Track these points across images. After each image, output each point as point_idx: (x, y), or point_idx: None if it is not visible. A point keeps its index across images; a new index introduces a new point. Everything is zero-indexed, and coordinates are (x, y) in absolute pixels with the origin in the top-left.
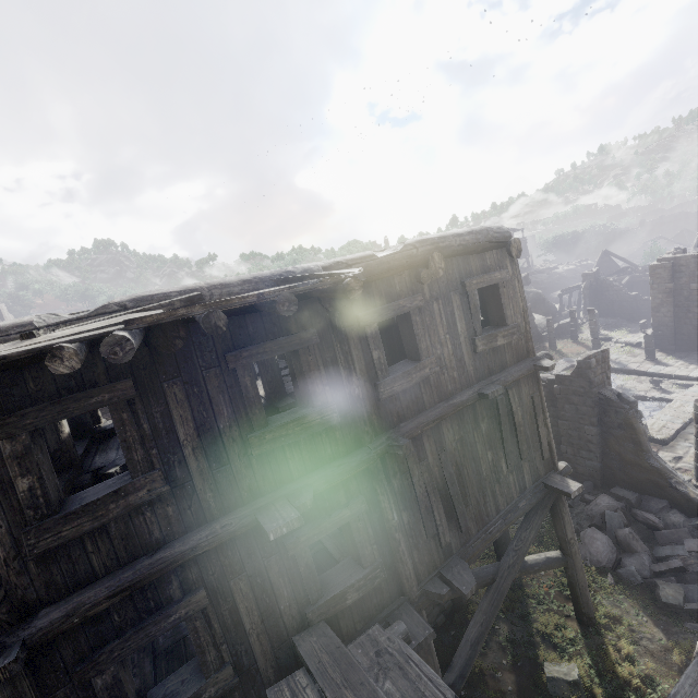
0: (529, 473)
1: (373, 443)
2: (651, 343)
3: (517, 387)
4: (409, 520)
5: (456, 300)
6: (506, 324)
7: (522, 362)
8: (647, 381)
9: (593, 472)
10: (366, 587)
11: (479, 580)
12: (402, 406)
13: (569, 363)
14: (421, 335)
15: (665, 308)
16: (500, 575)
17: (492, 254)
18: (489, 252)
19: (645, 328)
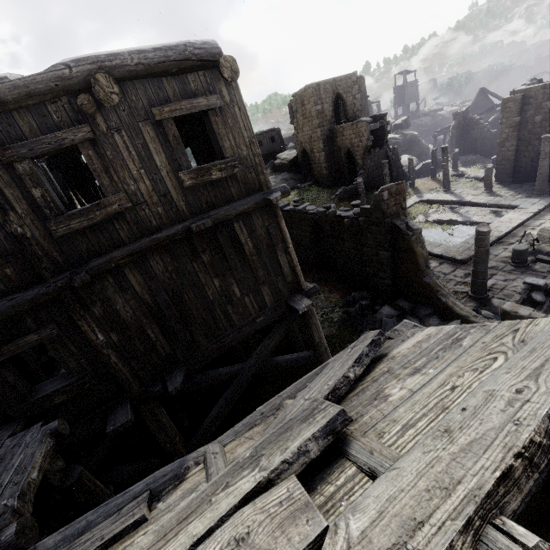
0: (270, 295)
1: (55, 278)
2: (490, 176)
3: (247, 220)
4: (120, 339)
5: (148, 131)
6: (224, 157)
7: (252, 196)
8: (477, 211)
9: (387, 288)
10: (75, 390)
11: (219, 377)
12: (92, 242)
13: (419, 198)
14: (100, 170)
15: (510, 142)
16: (242, 372)
17: (197, 76)
18: (192, 74)
19: (495, 164)
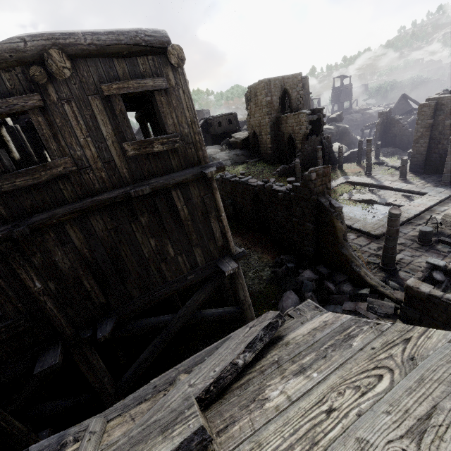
0: (202, 256)
1: None
2: (405, 166)
3: (185, 189)
4: (57, 287)
5: (97, 104)
6: (167, 132)
7: (190, 168)
8: (392, 194)
9: (310, 255)
10: (10, 332)
11: (150, 325)
12: (37, 199)
13: (346, 180)
14: (48, 135)
15: (423, 140)
16: (172, 322)
17: (146, 60)
18: (142, 57)
19: (410, 156)
